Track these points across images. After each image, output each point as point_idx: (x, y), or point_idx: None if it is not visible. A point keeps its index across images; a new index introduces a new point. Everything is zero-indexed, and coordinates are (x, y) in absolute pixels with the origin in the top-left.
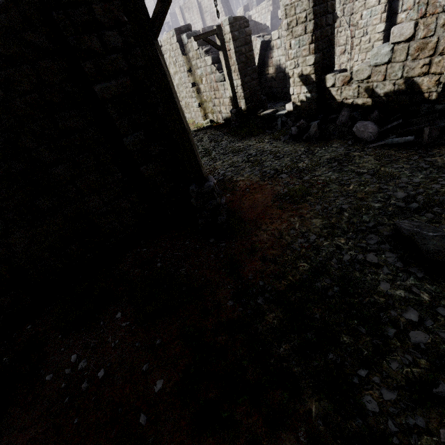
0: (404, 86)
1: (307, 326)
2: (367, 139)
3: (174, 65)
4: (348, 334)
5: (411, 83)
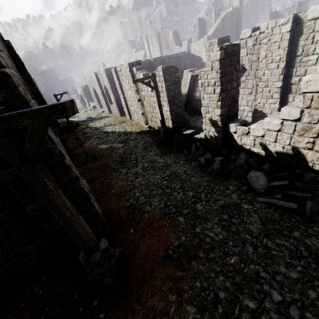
0: (291, 151)
1: None
2: (258, 190)
3: (128, 84)
4: None
5: (298, 152)
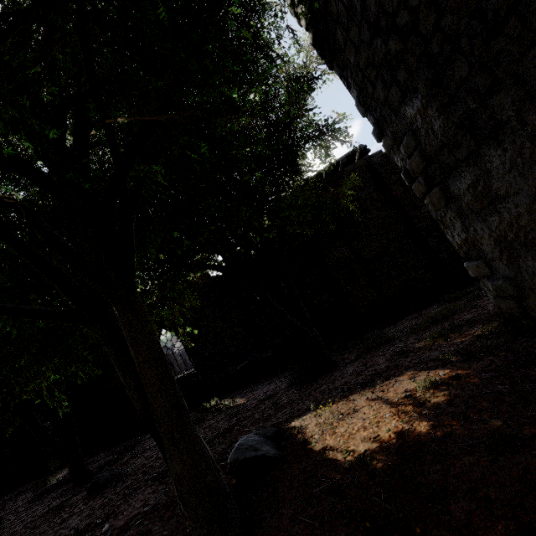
0: None
1: None
2: None
3: None
4: None
5: None
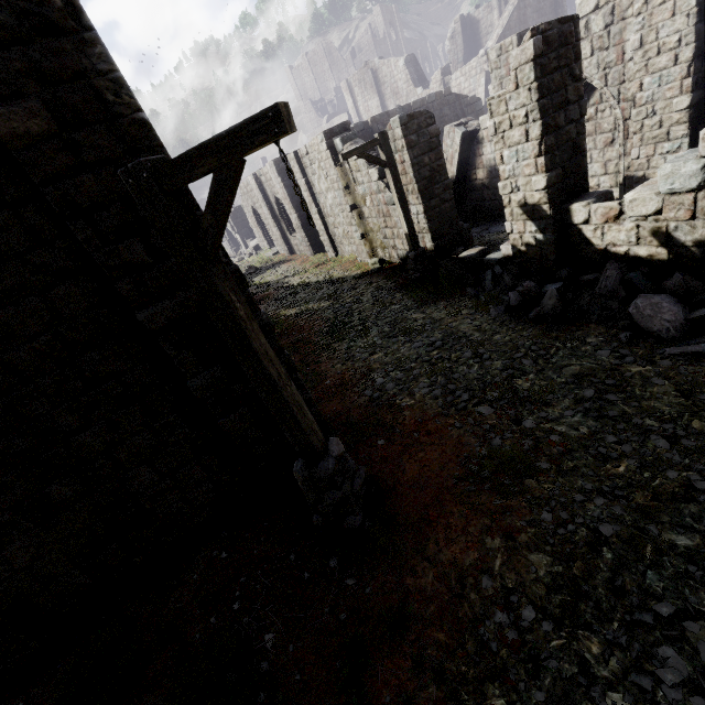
0: None
1: None
2: (660, 333)
3: (326, 179)
4: None
5: None
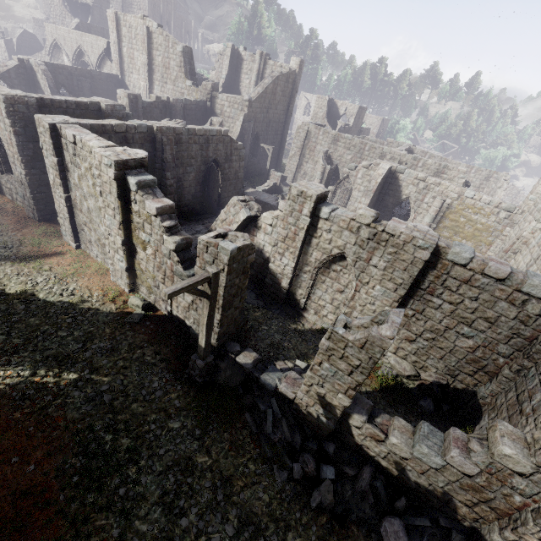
0: (440, 494)
1: None
2: None
3: (94, 187)
4: None
5: (449, 499)
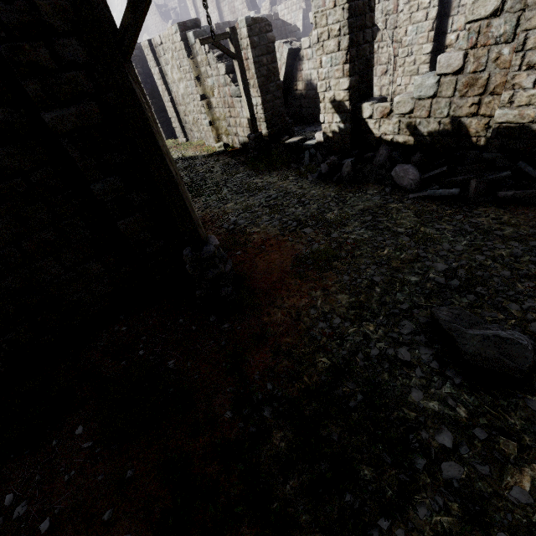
0: (450, 126)
1: (322, 453)
2: (407, 187)
3: (179, 70)
4: (370, 465)
5: (459, 124)
